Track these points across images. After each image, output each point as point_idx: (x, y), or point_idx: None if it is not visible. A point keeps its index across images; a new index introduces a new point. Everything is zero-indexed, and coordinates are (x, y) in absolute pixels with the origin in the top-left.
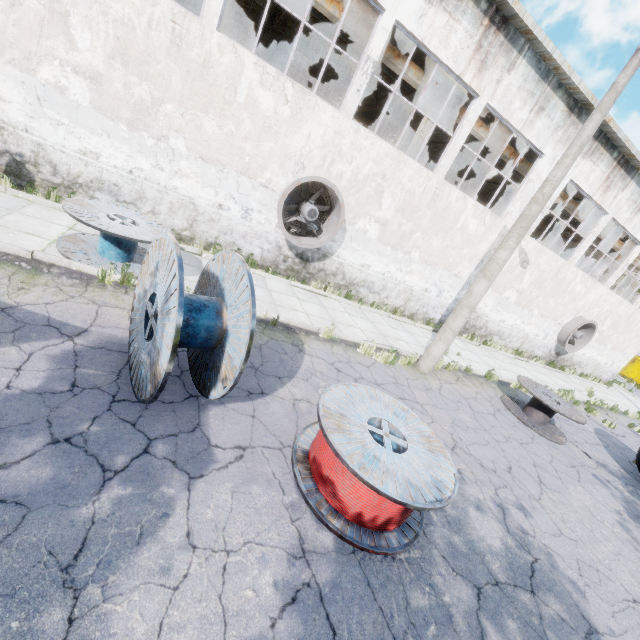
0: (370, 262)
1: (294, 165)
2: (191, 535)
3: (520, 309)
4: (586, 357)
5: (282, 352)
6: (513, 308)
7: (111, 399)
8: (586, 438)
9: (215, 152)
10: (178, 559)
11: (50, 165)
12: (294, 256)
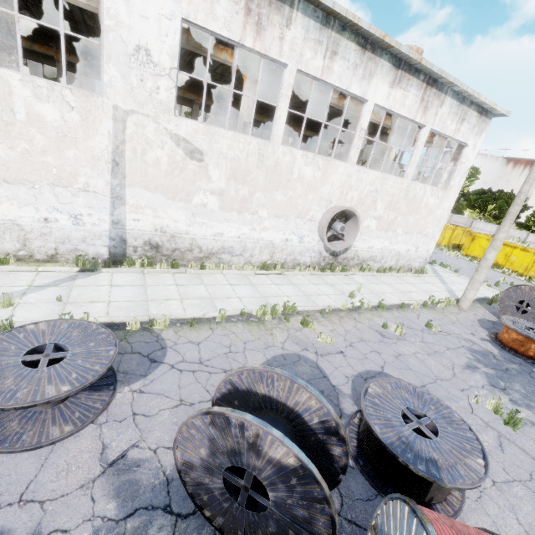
0: None
1: None
2: None
3: (236, 214)
4: (377, 249)
5: None
6: (223, 215)
7: None
8: (198, 392)
9: None
10: None
11: None
12: None
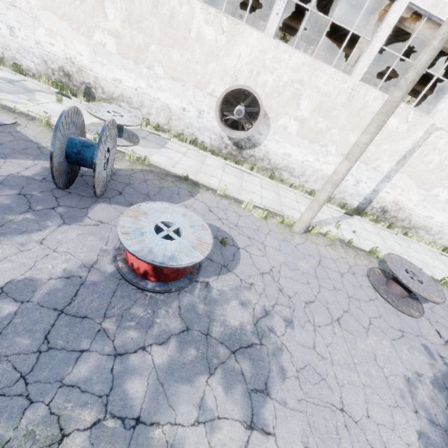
0: (290, 152)
1: (230, 78)
2: (44, 240)
3: None
4: None
5: (176, 193)
6: (444, 206)
7: (55, 187)
8: None
9: (180, 73)
10: (31, 244)
11: (101, 88)
12: (232, 144)
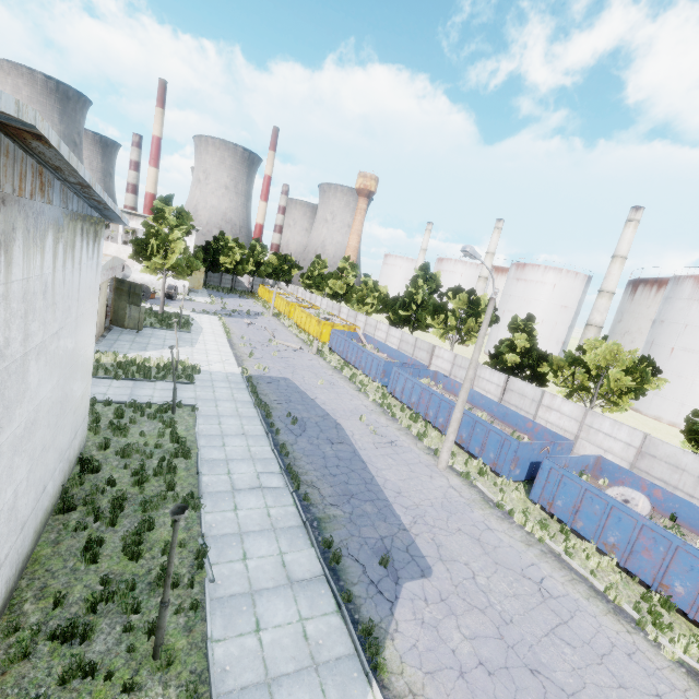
0: None
1: None
2: None
3: None
4: (147, 280)
5: None
6: None
7: None
8: None
9: None
10: None
11: None
12: None
